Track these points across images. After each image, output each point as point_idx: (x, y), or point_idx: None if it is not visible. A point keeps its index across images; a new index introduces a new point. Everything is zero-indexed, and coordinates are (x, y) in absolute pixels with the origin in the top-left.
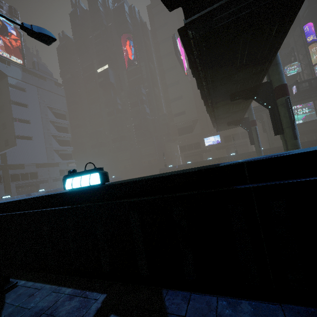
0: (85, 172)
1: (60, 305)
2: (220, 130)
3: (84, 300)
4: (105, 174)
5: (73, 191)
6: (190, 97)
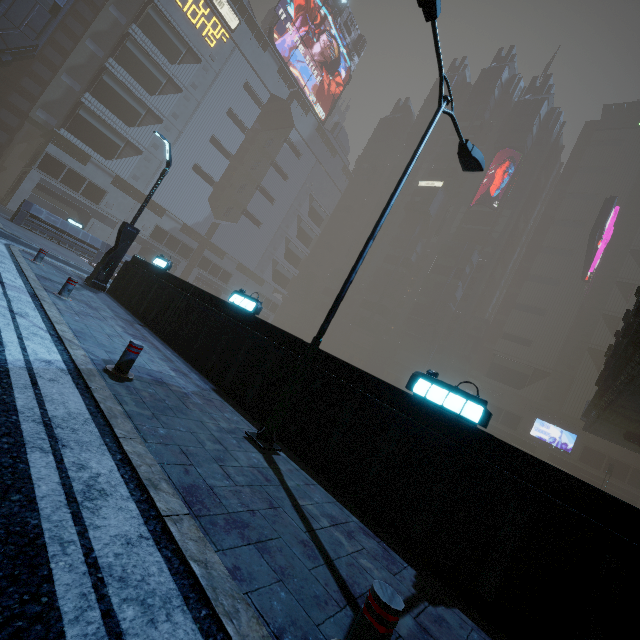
0: (461, 391)
1: (355, 531)
2: (594, 432)
3: (387, 553)
4: (490, 416)
5: (419, 400)
6: (562, 324)
